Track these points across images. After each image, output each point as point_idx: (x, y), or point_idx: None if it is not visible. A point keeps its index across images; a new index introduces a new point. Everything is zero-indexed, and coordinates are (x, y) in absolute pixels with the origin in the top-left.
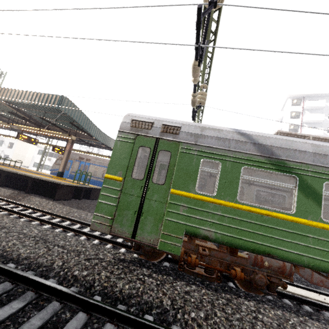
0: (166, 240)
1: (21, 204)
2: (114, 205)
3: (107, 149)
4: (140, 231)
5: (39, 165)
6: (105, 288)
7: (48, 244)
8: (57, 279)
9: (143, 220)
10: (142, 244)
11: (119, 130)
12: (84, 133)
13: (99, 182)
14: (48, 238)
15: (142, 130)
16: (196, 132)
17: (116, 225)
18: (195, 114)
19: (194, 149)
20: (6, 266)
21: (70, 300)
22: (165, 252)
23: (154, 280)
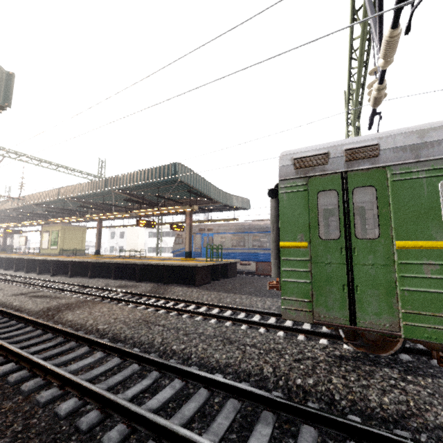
0: (414, 323)
1: (170, 298)
2: (307, 282)
3: (227, 210)
4: (361, 313)
5: (156, 249)
6: (353, 403)
7: (236, 344)
8: (281, 392)
9: (360, 296)
10: (372, 333)
11: (279, 180)
12: (201, 198)
13: (231, 254)
14: (229, 337)
15: (314, 169)
16: (411, 143)
17: (319, 309)
18: (381, 117)
19: (417, 170)
20: (220, 378)
21: (323, 423)
22: (418, 341)
23: (419, 386)
